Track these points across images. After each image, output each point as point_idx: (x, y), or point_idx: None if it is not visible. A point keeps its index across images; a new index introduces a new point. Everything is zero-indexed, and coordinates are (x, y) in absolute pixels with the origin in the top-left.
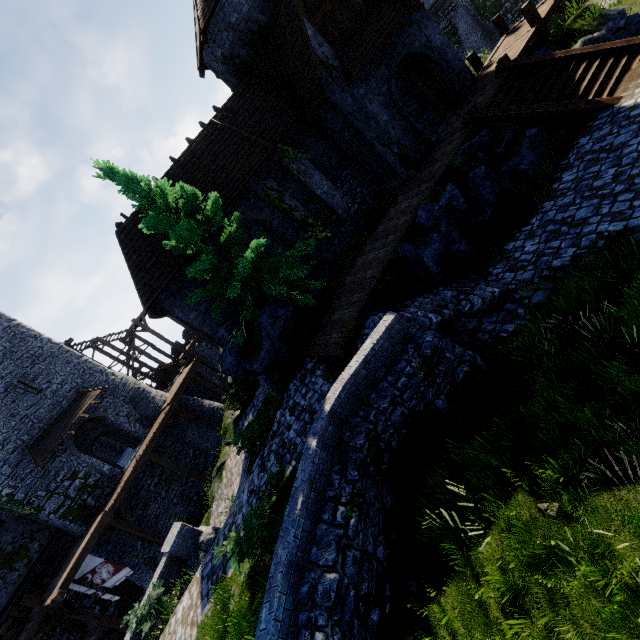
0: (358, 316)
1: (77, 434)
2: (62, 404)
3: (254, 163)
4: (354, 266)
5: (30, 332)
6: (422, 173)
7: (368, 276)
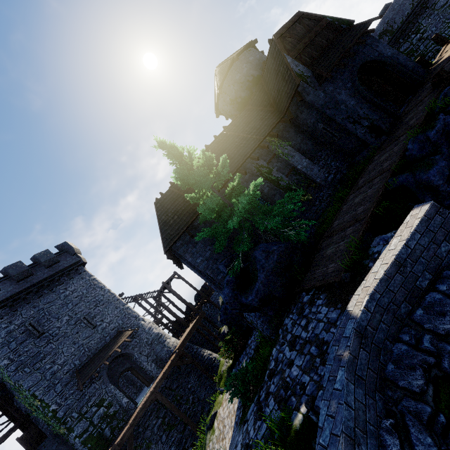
0: (358, 241)
1: (111, 366)
2: (106, 339)
3: (249, 150)
4: (339, 213)
5: (99, 284)
6: (395, 134)
7: (360, 211)
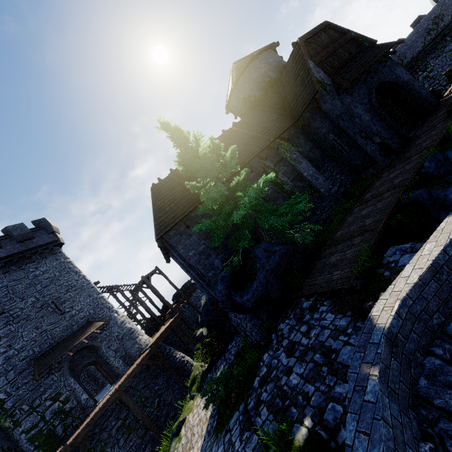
0: (369, 250)
1: (74, 357)
2: (73, 327)
3: (258, 148)
4: (344, 223)
5: (74, 268)
6: (406, 154)
7: (369, 222)
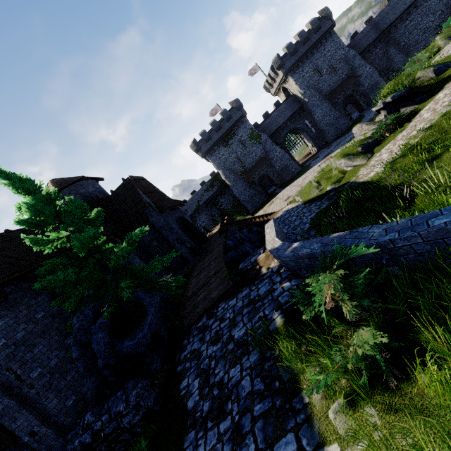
0: (228, 273)
1: None
2: None
3: None
4: (189, 289)
5: None
6: (207, 252)
7: (213, 272)
